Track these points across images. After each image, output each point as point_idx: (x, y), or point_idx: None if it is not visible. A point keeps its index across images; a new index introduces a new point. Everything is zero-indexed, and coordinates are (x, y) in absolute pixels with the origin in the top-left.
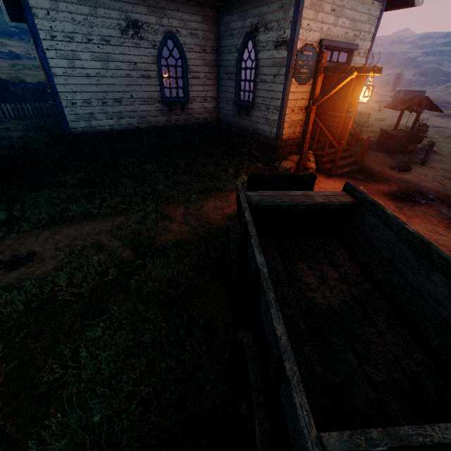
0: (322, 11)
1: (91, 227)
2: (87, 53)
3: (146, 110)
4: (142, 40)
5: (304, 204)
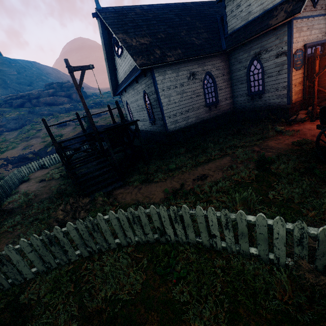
0: (302, 31)
1: (217, 163)
2: (175, 93)
3: (199, 112)
4: (196, 79)
5: None
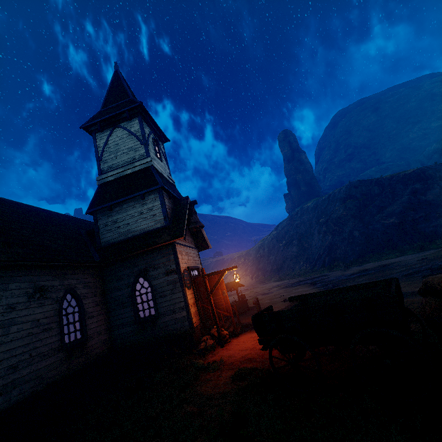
0: (183, 255)
1: None
2: None
3: (45, 366)
4: (46, 299)
5: (293, 306)
